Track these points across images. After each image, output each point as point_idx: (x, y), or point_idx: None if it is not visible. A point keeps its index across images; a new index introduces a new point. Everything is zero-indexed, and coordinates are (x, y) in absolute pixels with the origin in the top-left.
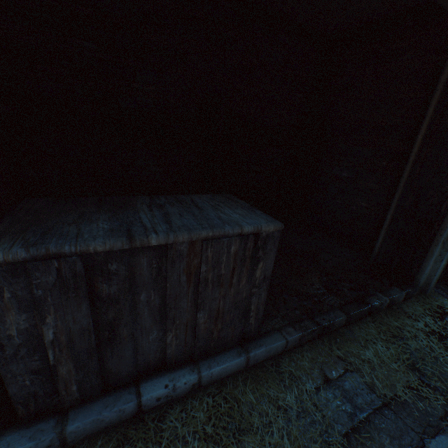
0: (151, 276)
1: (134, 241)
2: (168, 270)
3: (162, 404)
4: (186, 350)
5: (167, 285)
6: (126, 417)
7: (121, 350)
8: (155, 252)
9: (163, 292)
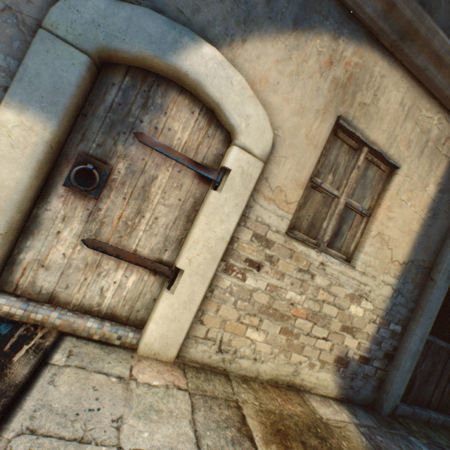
0: (442, 360)
1: (447, 345)
2: (448, 360)
3: (432, 423)
4: (435, 402)
5: (445, 366)
6: (424, 419)
7: (425, 386)
8: (446, 351)
9: (441, 368)
